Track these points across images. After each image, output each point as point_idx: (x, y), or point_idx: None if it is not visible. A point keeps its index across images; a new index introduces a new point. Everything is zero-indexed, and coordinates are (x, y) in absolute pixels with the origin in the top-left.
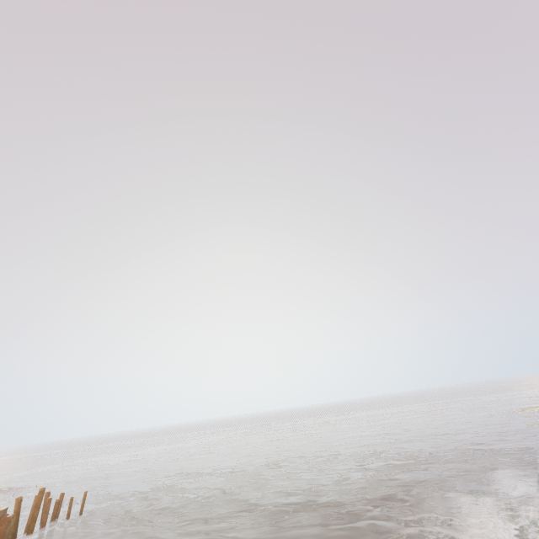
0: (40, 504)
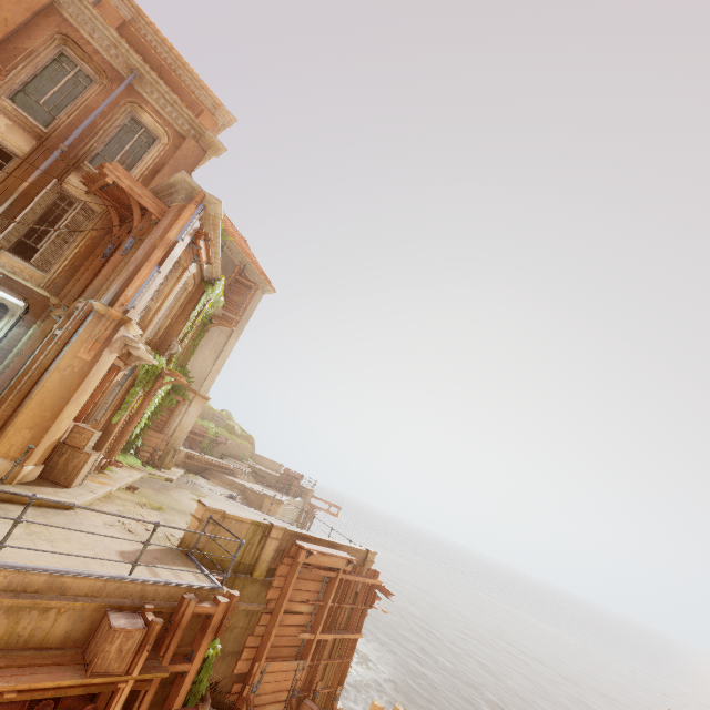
0: None
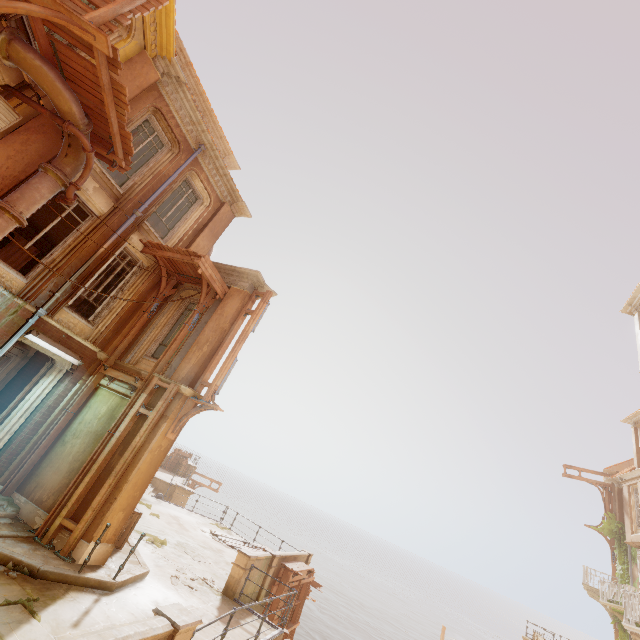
0: None
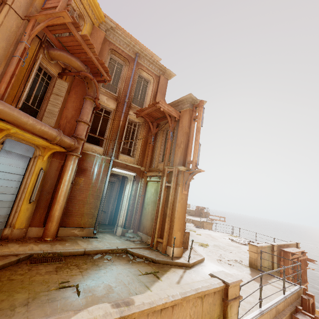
0: None
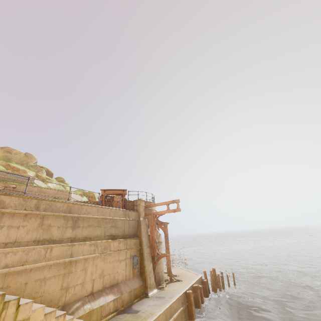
0: (215, 277)
